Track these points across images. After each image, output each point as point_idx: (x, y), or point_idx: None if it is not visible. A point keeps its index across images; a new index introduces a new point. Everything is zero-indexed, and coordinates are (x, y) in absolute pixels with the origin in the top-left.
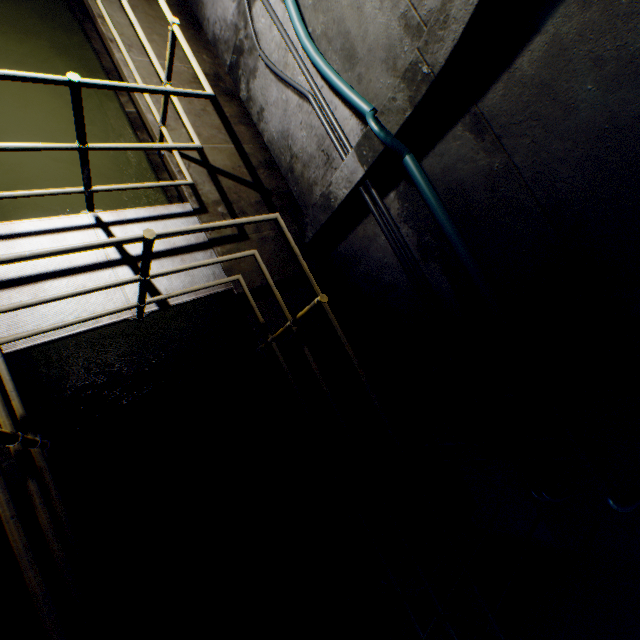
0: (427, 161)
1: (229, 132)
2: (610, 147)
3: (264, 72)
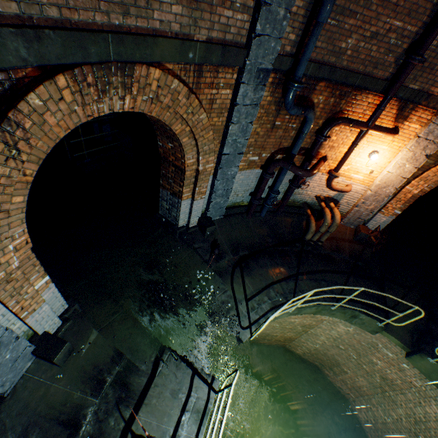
0: None
1: None
2: None
3: None
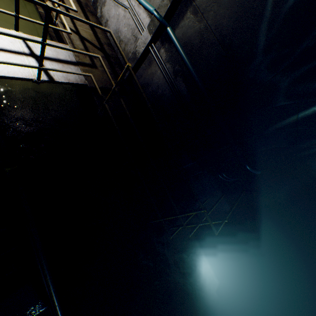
0: (176, 31)
1: (91, 26)
2: (238, 6)
3: (109, 2)
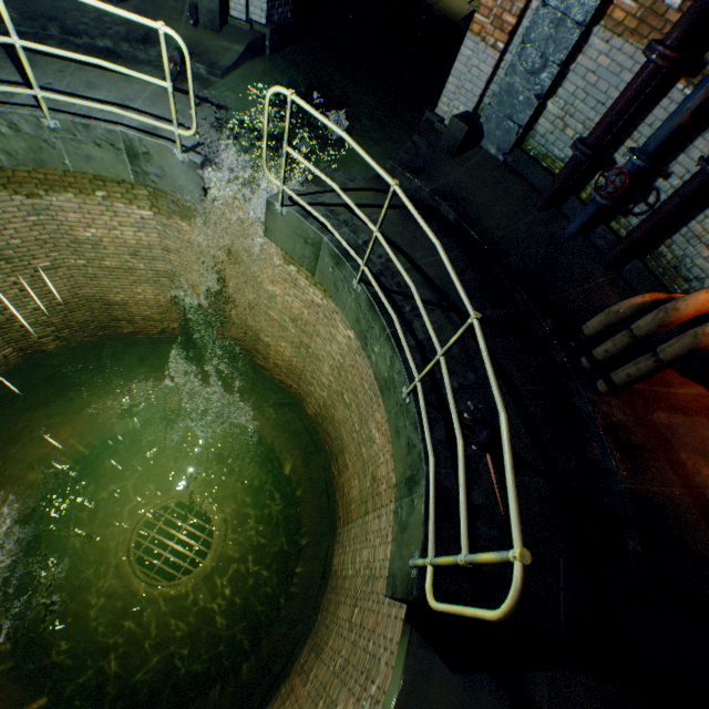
0: None
1: None
2: None
3: None
